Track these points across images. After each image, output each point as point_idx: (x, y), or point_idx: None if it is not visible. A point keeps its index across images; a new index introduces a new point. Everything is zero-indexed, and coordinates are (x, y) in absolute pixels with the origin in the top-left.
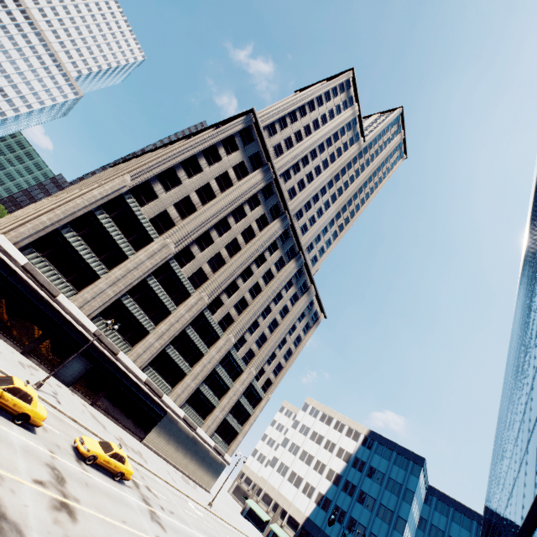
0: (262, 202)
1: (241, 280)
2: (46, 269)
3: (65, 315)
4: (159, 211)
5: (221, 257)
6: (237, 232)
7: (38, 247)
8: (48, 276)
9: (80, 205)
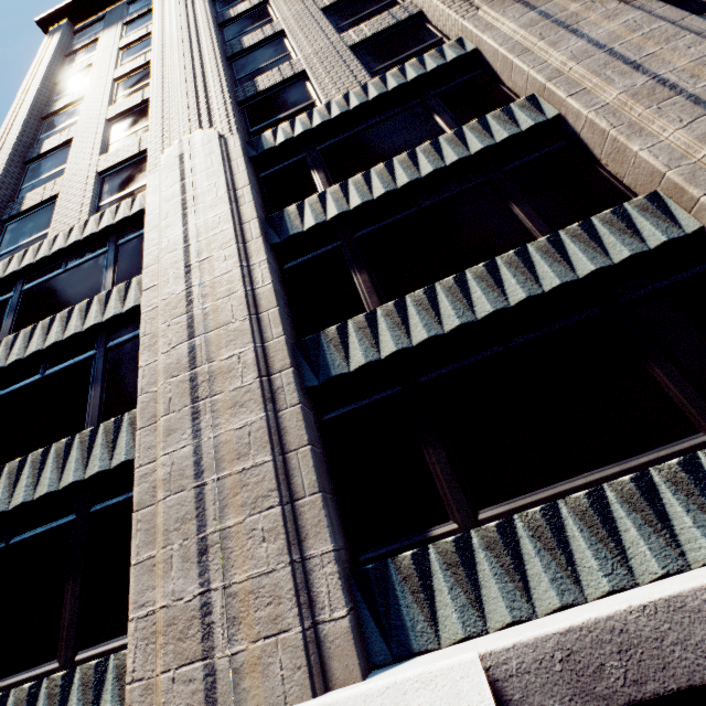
0: None
1: None
2: None
3: None
4: (87, 195)
5: (350, 3)
6: None
7: None
8: None
9: None
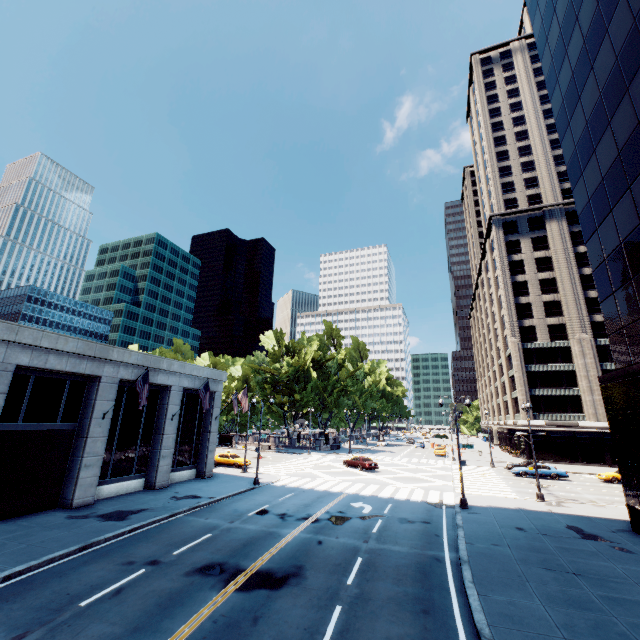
0: None
1: None
2: (554, 417)
3: (597, 431)
4: (545, 331)
5: None
6: None
7: (536, 411)
8: (559, 419)
9: (520, 376)
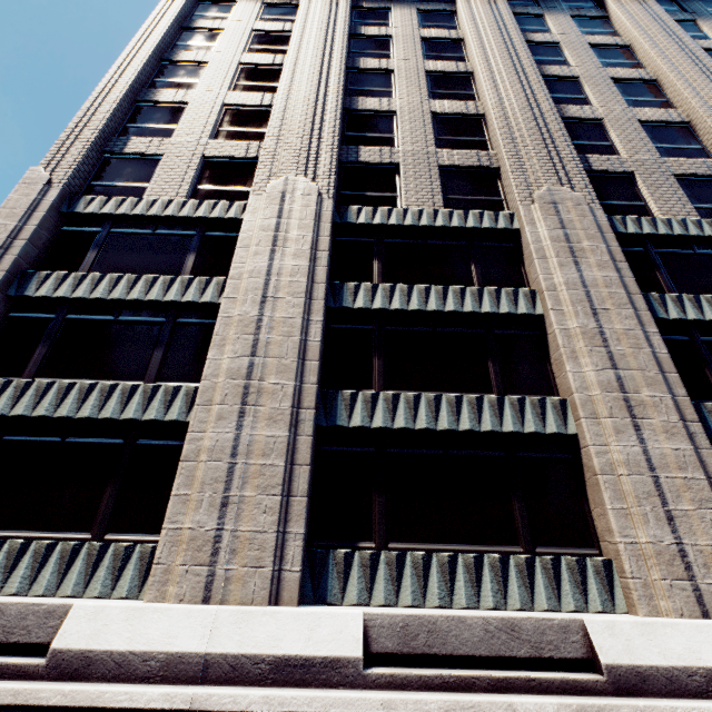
0: (387, 7)
1: (573, 109)
2: None
3: (145, 703)
4: (189, 172)
5: (454, 119)
6: (416, 65)
7: None
8: None
9: None
